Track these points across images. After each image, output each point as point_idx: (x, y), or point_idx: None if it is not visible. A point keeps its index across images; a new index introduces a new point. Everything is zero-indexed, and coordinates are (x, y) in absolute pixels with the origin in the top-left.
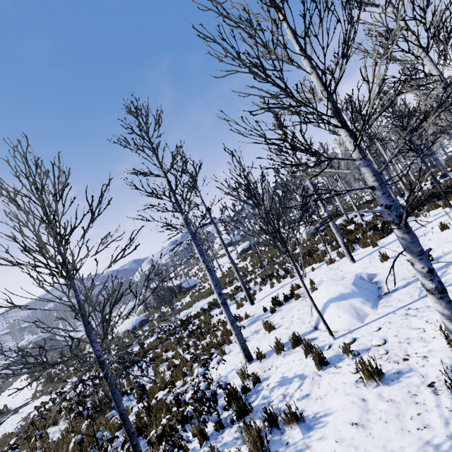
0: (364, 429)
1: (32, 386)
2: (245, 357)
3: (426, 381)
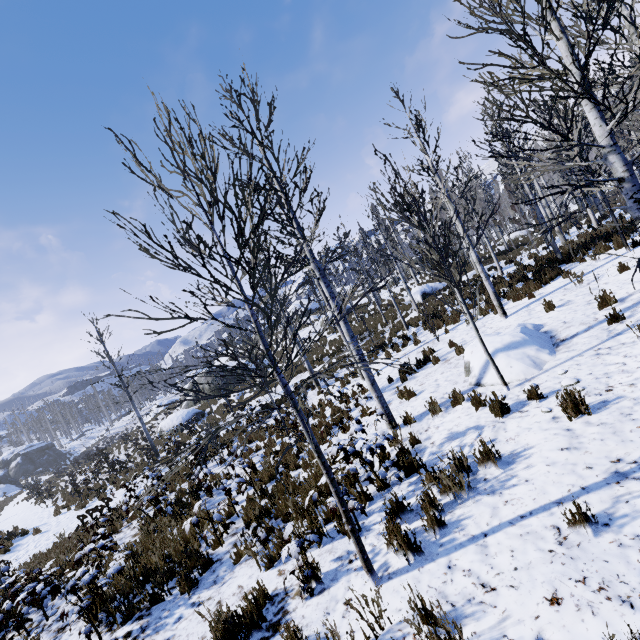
0: (578, 450)
1: (44, 505)
2: (389, 423)
3: (639, 402)
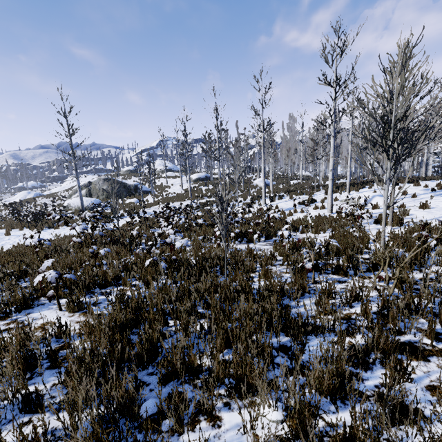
0: (433, 213)
1: None
2: (331, 210)
3: None
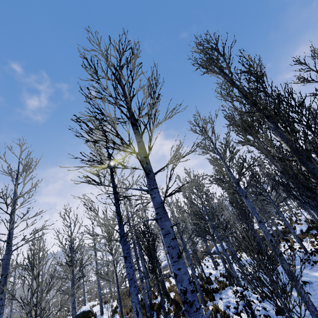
0: None
1: None
2: None
3: None
